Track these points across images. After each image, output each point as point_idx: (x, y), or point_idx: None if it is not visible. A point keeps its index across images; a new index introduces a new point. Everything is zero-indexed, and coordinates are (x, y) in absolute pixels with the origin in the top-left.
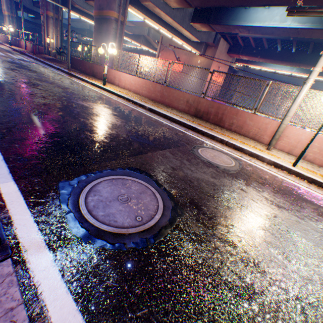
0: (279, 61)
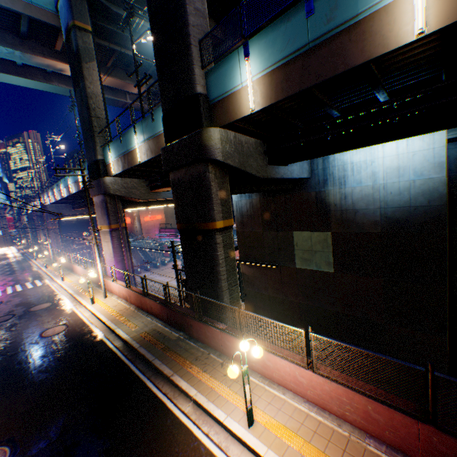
0: None
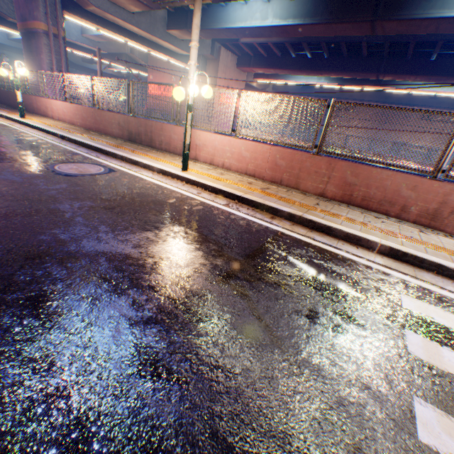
0: (297, 70)
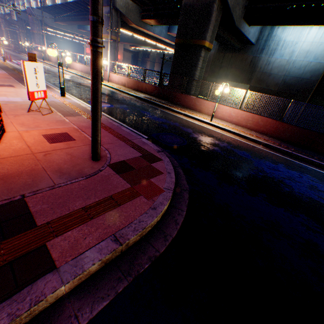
0: (132, 44)
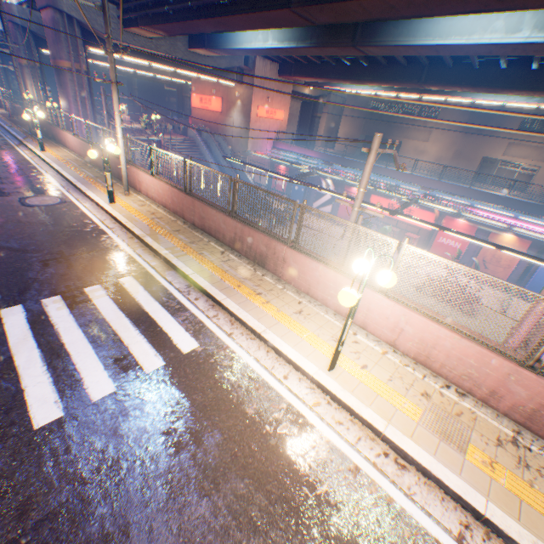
0: (337, 80)
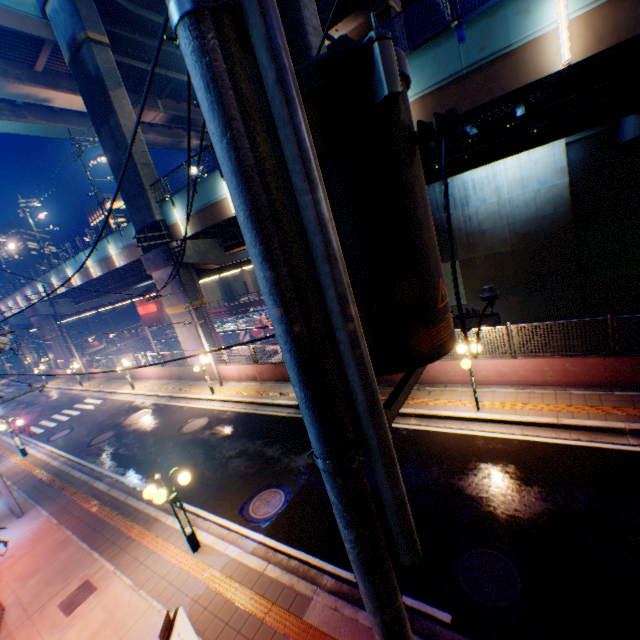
0: None
